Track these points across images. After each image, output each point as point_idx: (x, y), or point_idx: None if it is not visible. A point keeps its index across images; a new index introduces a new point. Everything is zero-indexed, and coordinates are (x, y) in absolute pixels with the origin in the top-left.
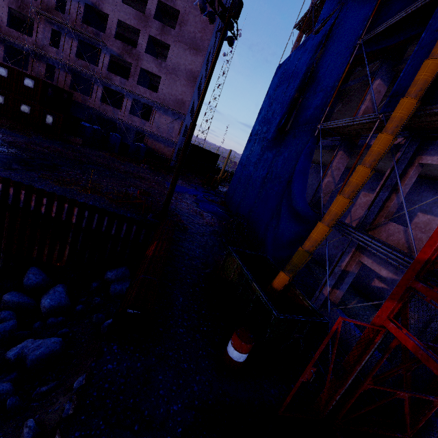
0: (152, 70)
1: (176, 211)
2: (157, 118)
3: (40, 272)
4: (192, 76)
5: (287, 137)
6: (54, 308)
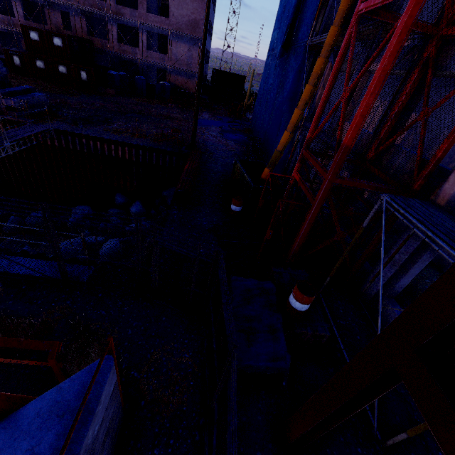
0: None
1: (204, 143)
2: (174, 48)
3: (123, 196)
4: None
5: (290, 54)
6: (138, 213)
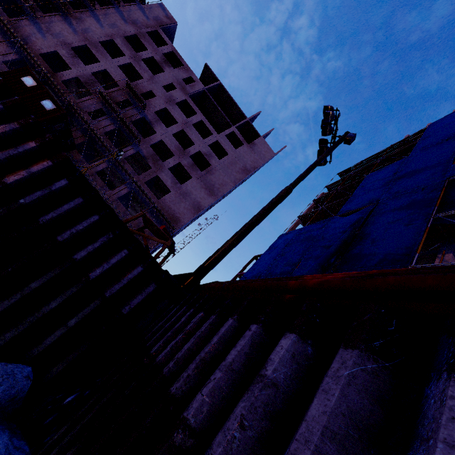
0: (166, 182)
1: None
2: None
3: None
4: (198, 207)
5: None
6: None
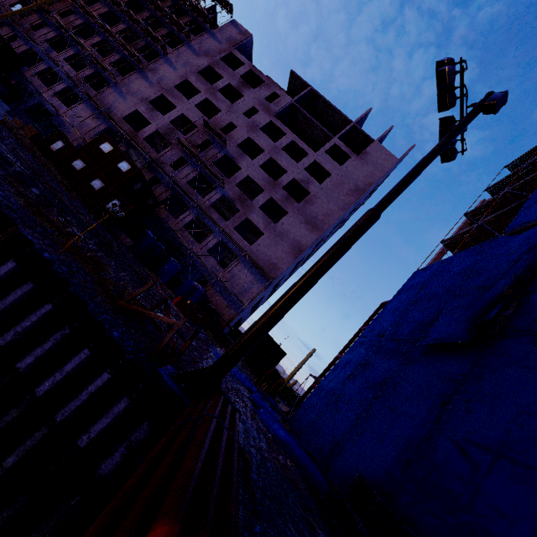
0: (257, 224)
1: None
2: (236, 269)
3: None
4: (299, 247)
5: (507, 343)
6: None
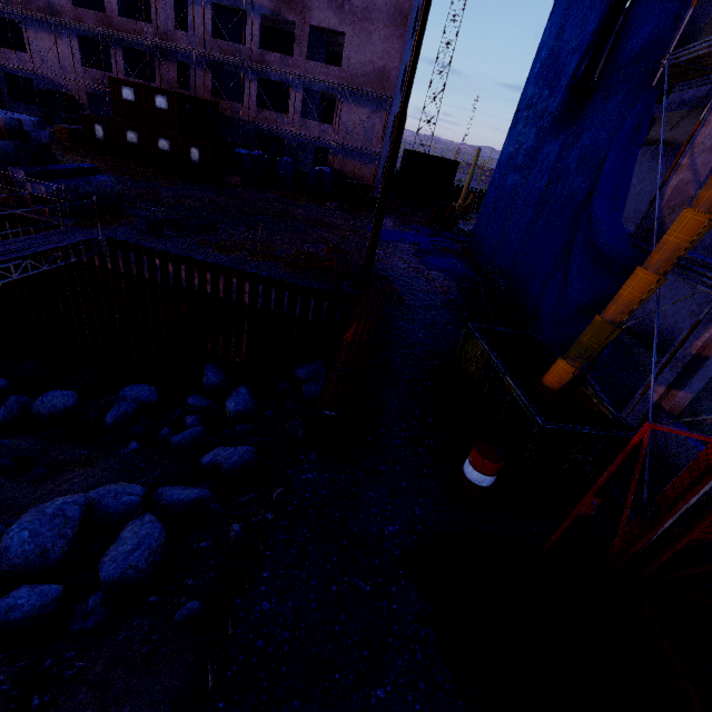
0: (328, 25)
1: (386, 274)
2: (344, 115)
3: (219, 371)
4: (399, 14)
5: (592, 101)
6: (241, 413)
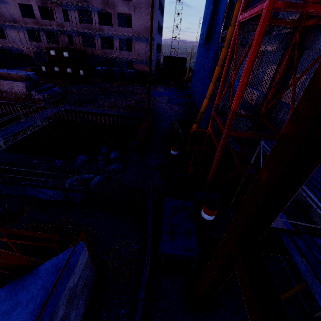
0: (124, 12)
1: (156, 108)
2: (136, 47)
3: (106, 147)
4: None
5: (211, 43)
6: (115, 158)
